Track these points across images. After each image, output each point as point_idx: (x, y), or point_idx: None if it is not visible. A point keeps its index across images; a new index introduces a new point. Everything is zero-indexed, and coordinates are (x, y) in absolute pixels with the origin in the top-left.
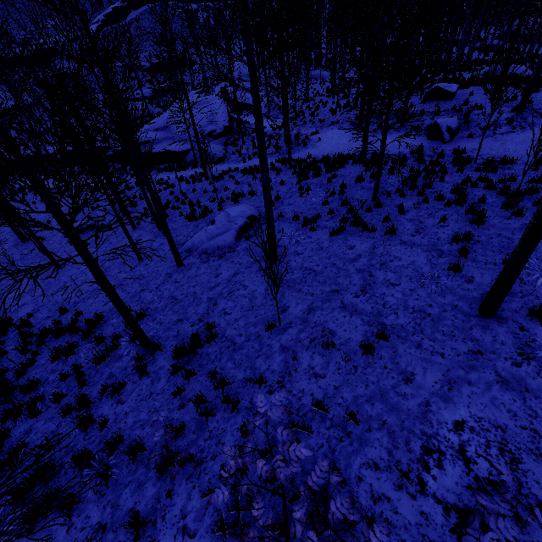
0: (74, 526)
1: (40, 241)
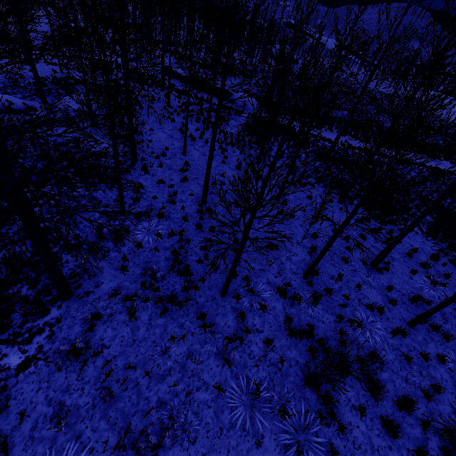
0: None
1: None
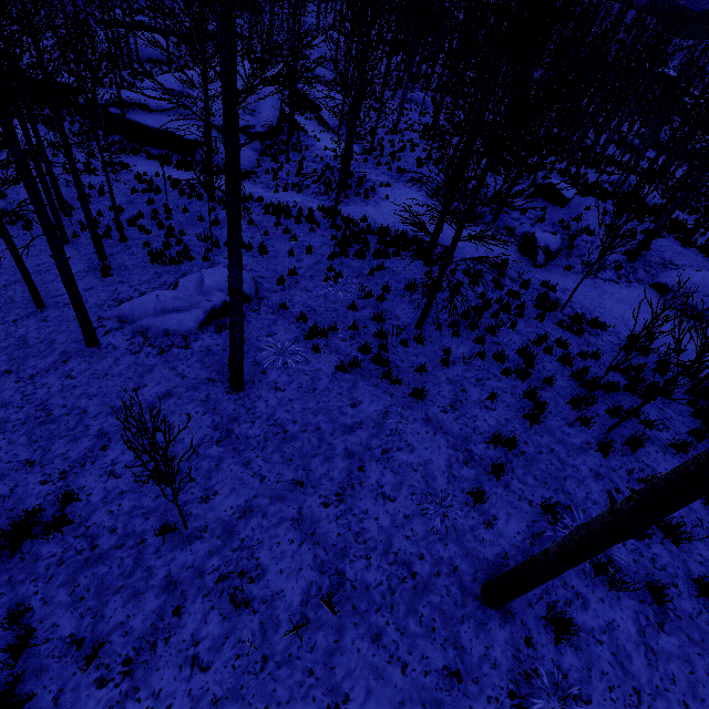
0: None
1: None
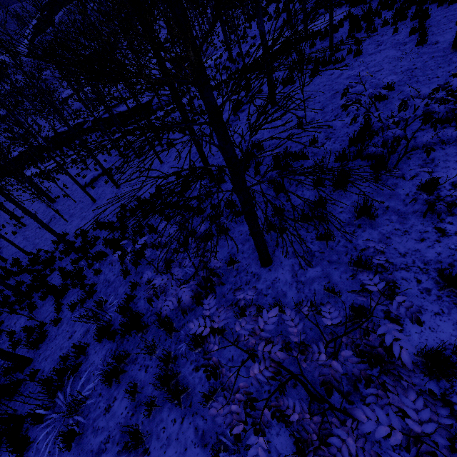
0: (233, 237)
1: (76, 181)
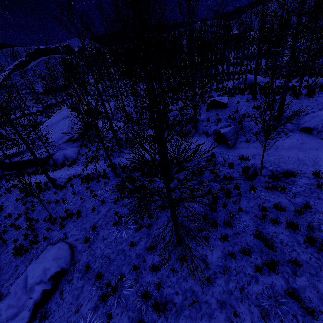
0: None
1: None
